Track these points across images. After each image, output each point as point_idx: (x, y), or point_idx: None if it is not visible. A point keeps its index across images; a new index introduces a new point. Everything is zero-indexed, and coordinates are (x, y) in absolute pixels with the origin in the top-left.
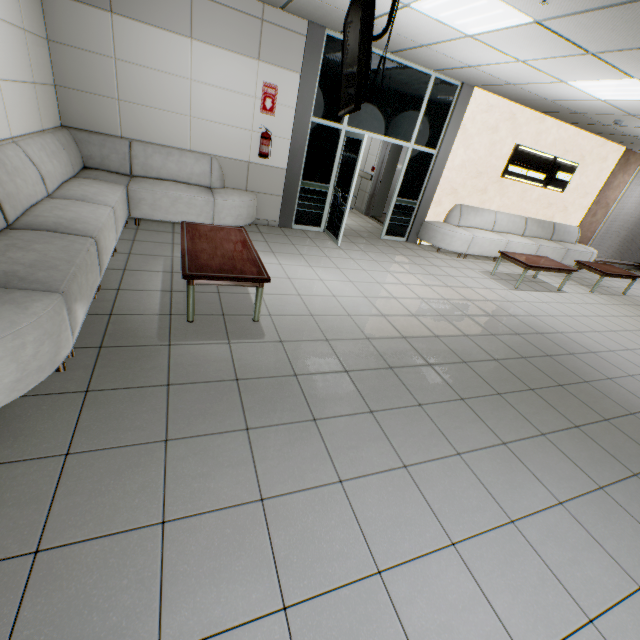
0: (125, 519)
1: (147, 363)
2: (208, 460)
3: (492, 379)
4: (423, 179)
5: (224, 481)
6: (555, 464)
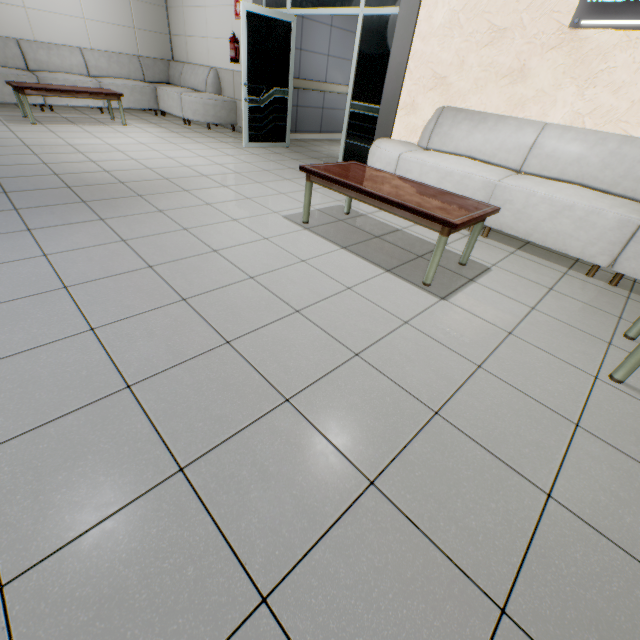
0: None
1: None
2: None
3: None
4: (387, 66)
5: None
6: None
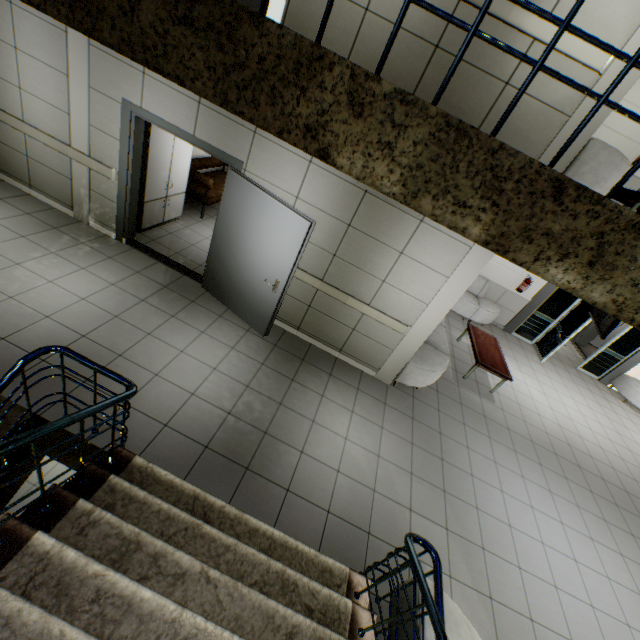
0: (457, 439)
1: (452, 390)
2: (477, 438)
3: (616, 497)
4: (638, 344)
5: (483, 448)
6: (630, 546)
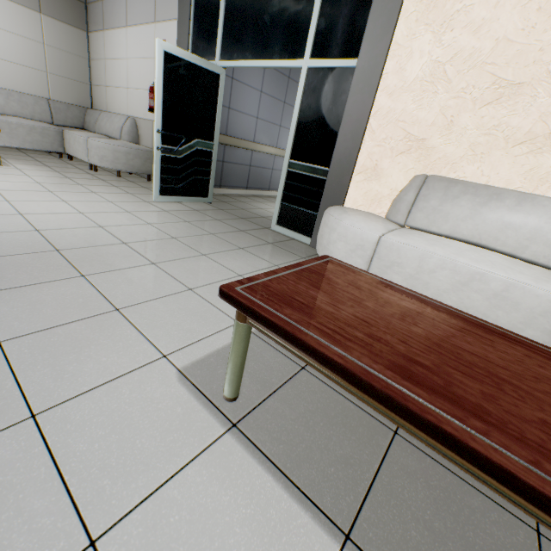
0: None
1: None
2: None
3: None
4: (338, 123)
5: None
6: None
